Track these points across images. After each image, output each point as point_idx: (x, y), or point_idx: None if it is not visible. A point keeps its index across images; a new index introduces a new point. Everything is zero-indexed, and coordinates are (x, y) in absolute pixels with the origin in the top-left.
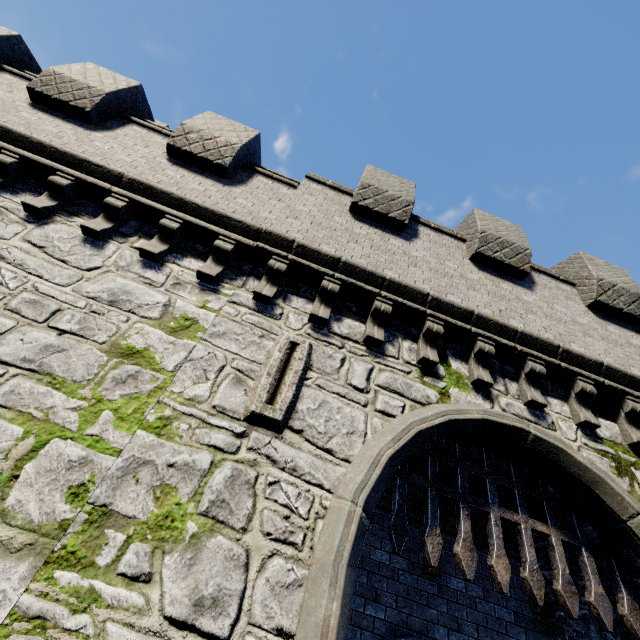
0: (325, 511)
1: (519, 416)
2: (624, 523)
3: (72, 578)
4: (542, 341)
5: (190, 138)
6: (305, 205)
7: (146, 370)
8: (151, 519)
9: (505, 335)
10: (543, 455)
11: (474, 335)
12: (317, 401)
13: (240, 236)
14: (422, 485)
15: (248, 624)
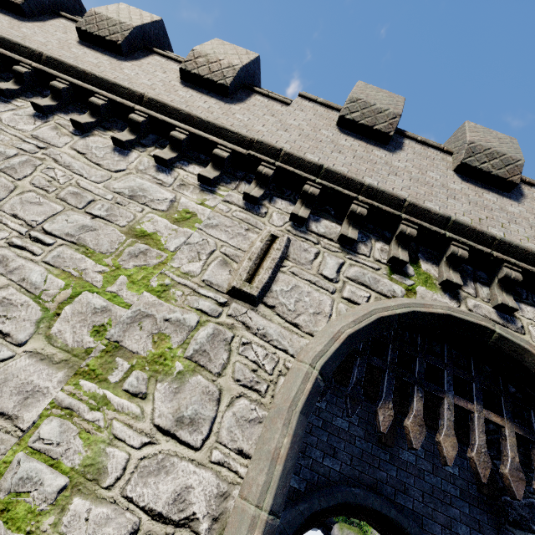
0: (287, 371)
1: (486, 317)
2: None
3: (92, 387)
4: (522, 249)
5: (198, 62)
6: (295, 120)
7: (153, 249)
8: (149, 356)
9: (481, 242)
10: (506, 354)
11: (448, 240)
12: (290, 285)
13: (235, 146)
14: (380, 366)
15: (216, 442)
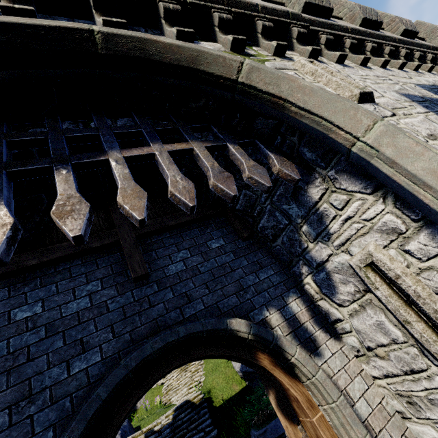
0: None
1: None
2: (238, 84)
3: None
4: None
5: None
6: None
7: None
8: None
9: None
10: (129, 57)
11: None
12: None
13: None
14: None
15: None
